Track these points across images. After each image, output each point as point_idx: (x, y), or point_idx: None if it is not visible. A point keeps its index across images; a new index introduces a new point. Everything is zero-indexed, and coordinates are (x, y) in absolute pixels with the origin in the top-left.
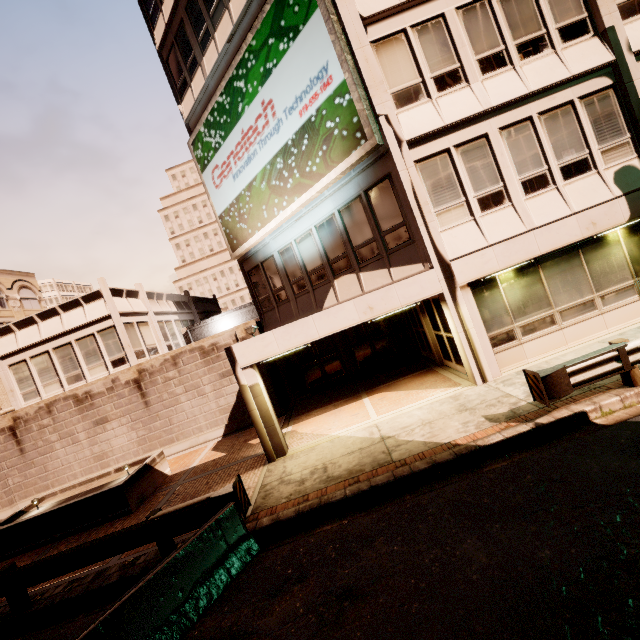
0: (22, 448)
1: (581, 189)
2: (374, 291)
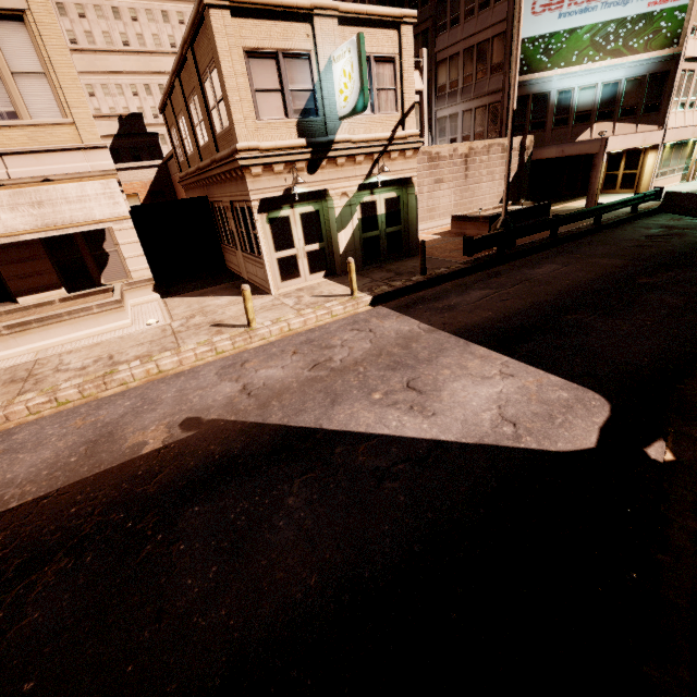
0: None
1: (696, 116)
2: (648, 132)
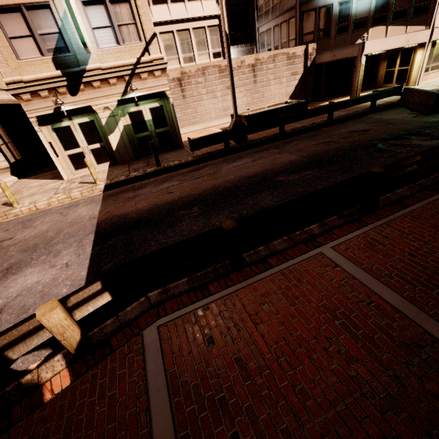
0: (184, 95)
1: None
2: (412, 33)
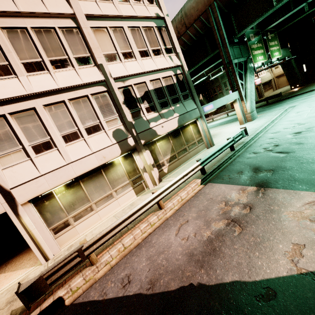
0: None
1: (97, 140)
2: None
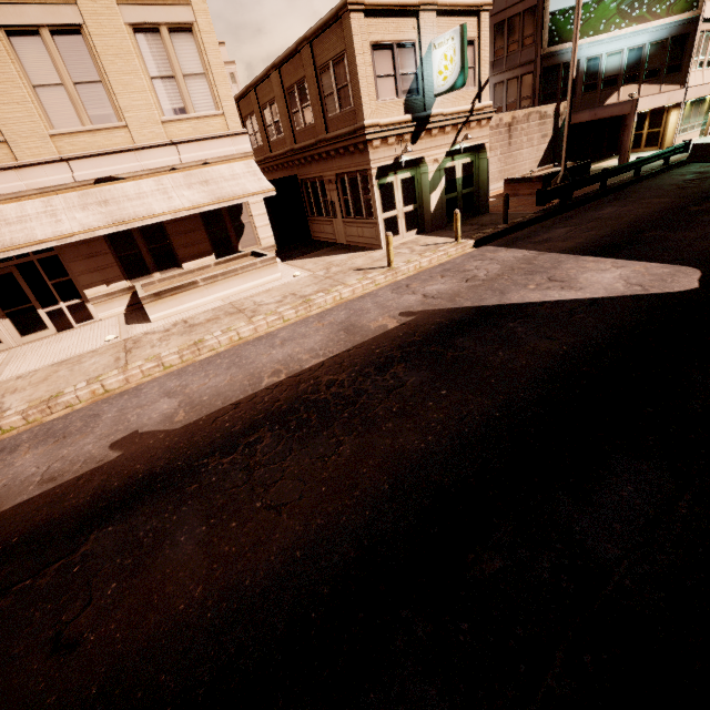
0: None
1: None
2: (672, 91)
